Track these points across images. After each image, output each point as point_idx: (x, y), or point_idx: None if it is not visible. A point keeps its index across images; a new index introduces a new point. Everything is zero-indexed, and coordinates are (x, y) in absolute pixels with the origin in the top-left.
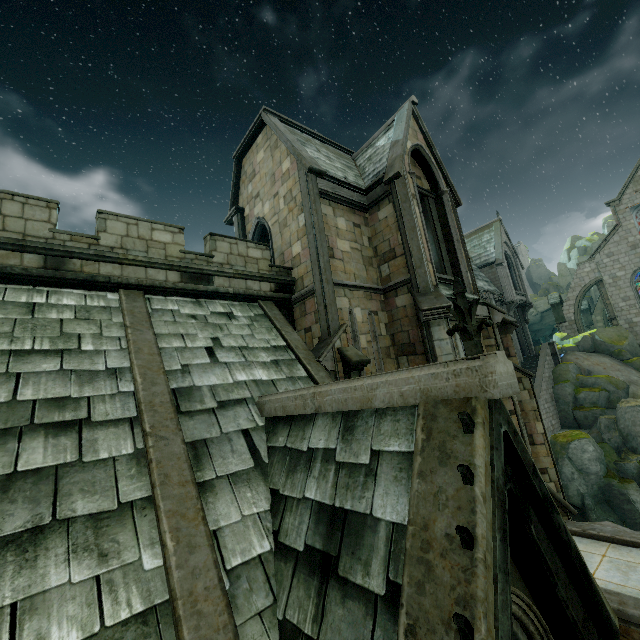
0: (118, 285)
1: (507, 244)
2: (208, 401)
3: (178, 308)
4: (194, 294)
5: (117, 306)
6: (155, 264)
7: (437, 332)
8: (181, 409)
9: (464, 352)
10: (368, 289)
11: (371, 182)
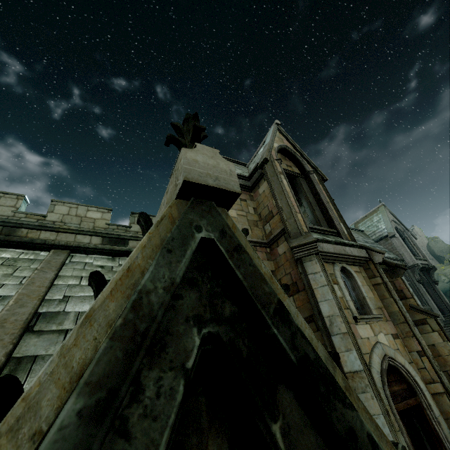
0: (51, 246)
1: (395, 221)
2: (67, 323)
3: (92, 261)
4: (111, 253)
5: (42, 259)
6: (83, 231)
7: (310, 267)
8: (34, 328)
9: (351, 291)
10: (253, 243)
11: (251, 171)
